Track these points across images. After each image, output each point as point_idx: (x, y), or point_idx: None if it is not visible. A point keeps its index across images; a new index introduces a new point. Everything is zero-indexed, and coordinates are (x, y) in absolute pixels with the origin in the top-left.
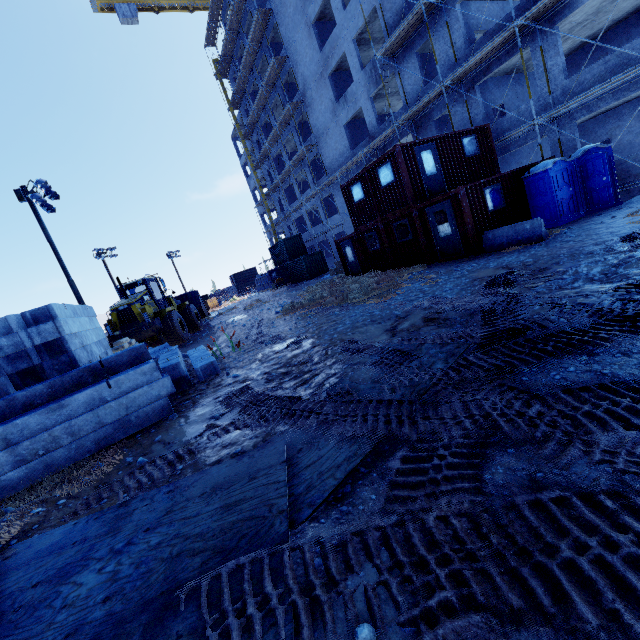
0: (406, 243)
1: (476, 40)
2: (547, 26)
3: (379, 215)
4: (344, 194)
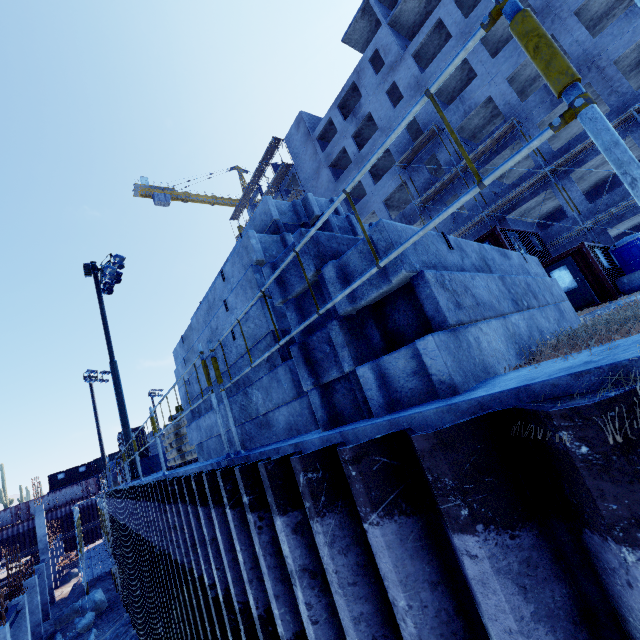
0: None
1: None
2: (562, 176)
3: None
4: None
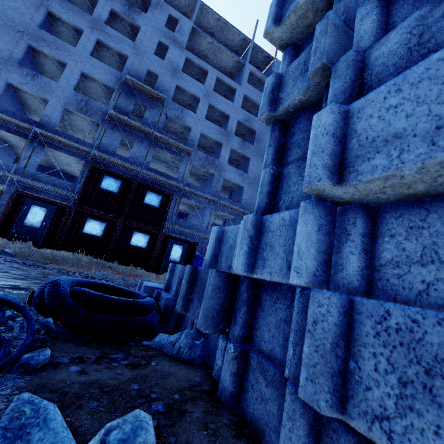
0: (137, 249)
1: (118, 153)
2: (180, 195)
3: (125, 216)
4: (90, 171)
